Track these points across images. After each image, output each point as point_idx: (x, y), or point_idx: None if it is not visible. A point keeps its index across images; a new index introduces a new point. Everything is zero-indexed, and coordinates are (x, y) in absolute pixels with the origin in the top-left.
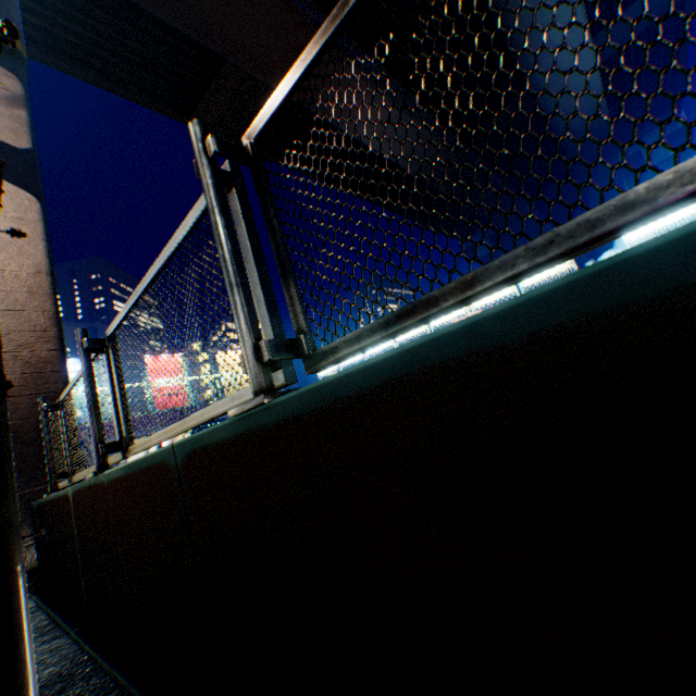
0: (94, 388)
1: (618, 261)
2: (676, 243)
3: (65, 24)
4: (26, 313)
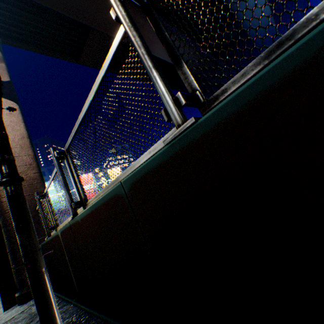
0: (63, 176)
1: None
2: None
3: (15, 24)
4: (20, 157)
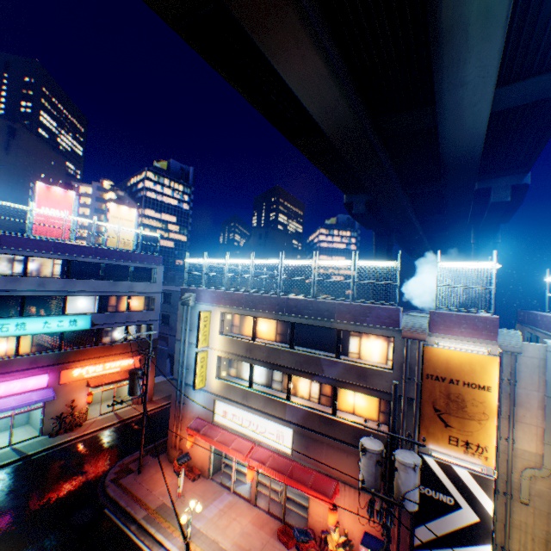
0: None
1: None
2: None
3: None
4: None
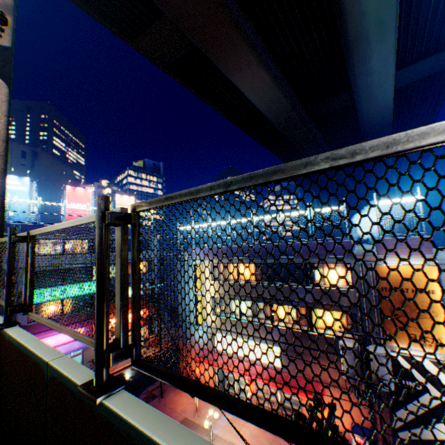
0: (13, 269)
1: None
2: None
3: None
4: None
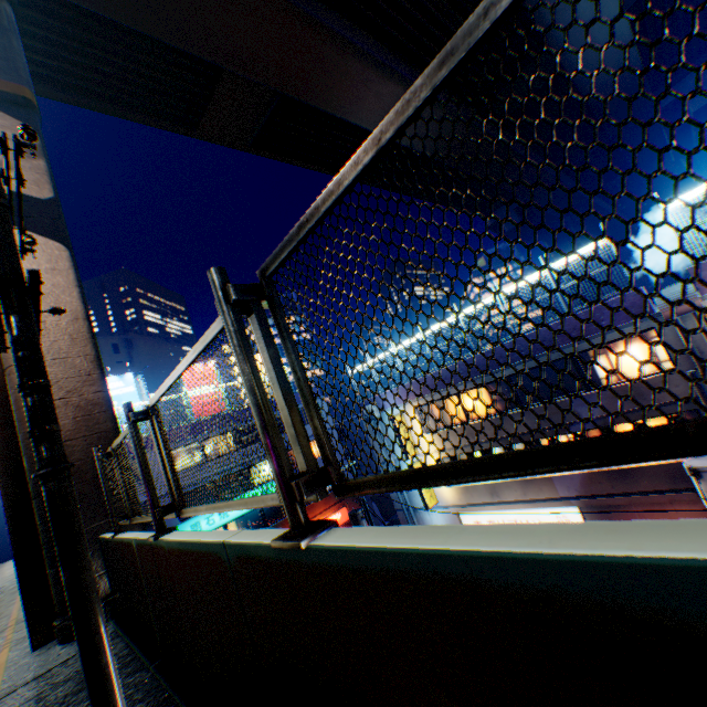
0: (144, 457)
1: (582, 560)
2: (626, 566)
3: (67, 57)
4: (70, 360)
